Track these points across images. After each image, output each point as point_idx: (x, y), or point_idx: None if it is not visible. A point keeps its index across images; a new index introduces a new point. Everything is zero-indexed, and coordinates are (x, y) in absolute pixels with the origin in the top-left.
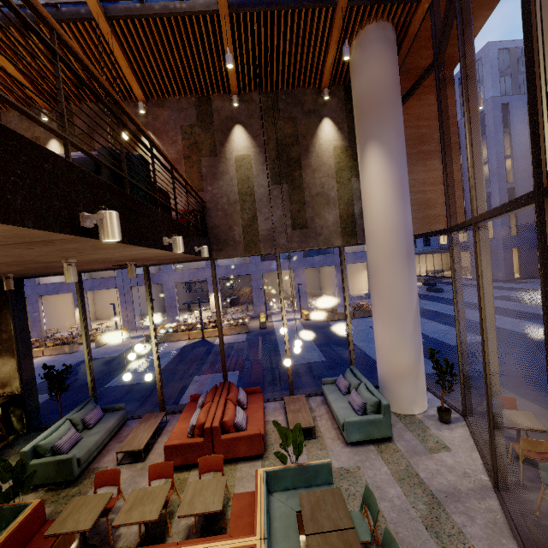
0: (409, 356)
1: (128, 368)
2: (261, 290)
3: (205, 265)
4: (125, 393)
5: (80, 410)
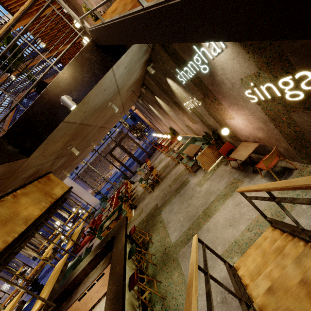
0: (94, 197)
1: None
2: None
3: None
4: None
5: None
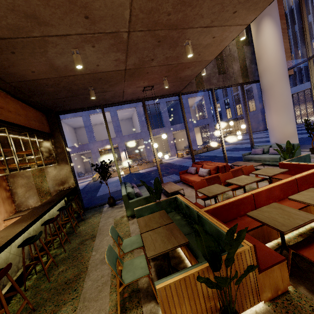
0: (293, 127)
1: (99, 189)
2: (150, 147)
3: (115, 135)
4: (115, 194)
5: (127, 183)
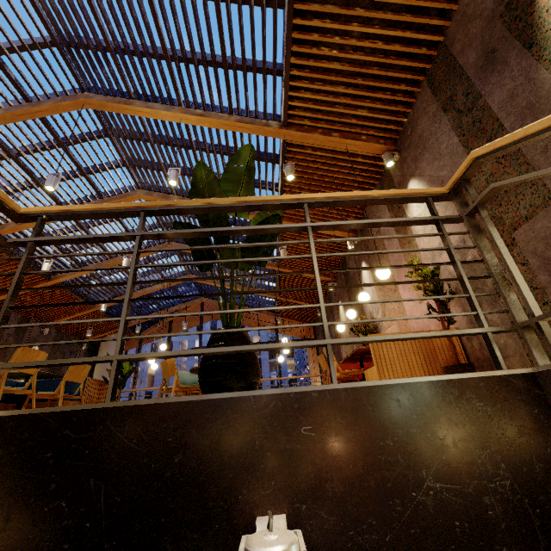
0: None
1: None
2: None
3: None
4: None
5: None
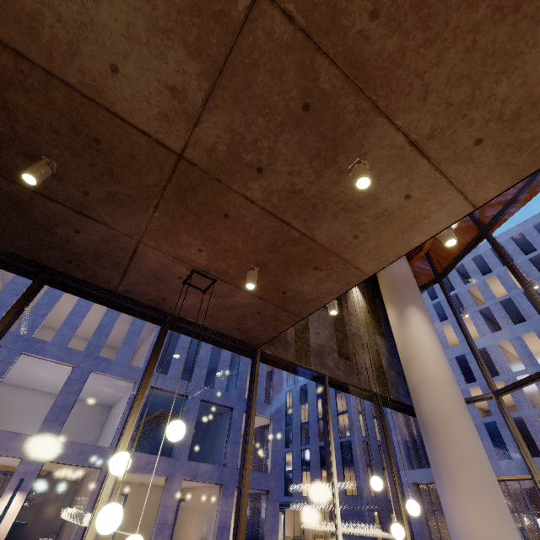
0: None
1: None
2: None
3: (39, 430)
4: None
5: None
